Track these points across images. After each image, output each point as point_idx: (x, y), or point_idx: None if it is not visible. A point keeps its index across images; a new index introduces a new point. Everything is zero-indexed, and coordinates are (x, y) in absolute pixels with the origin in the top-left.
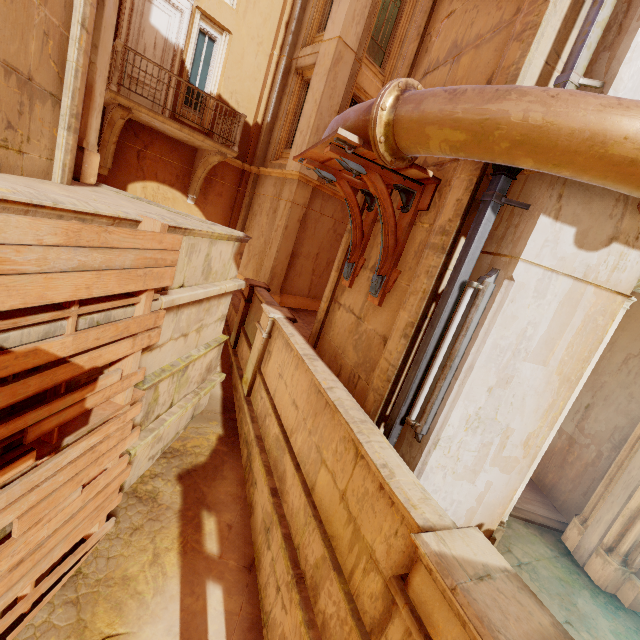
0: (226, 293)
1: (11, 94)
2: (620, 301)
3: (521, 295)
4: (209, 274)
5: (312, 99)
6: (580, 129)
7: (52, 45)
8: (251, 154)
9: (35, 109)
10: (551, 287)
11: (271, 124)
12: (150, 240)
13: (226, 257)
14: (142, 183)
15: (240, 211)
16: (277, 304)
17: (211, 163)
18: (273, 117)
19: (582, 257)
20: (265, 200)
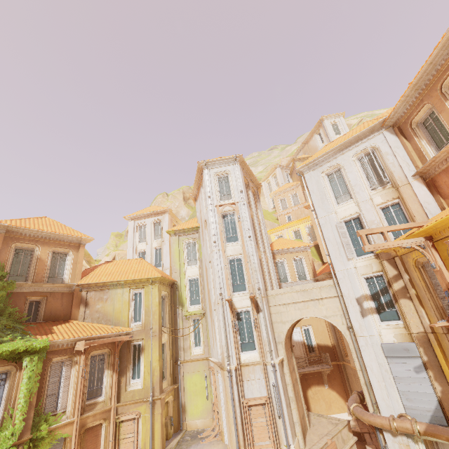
0: (353, 444)
1: (303, 421)
2: (409, 447)
3: (391, 448)
4: (344, 441)
5: (345, 339)
6: (372, 423)
7: (301, 405)
8: (336, 357)
9: (304, 419)
10: (395, 446)
11: (337, 343)
12: (331, 446)
13: (346, 432)
14: (310, 388)
15: (345, 381)
16: (371, 443)
17: (326, 373)
18: (336, 340)
19: (395, 439)
20: (351, 376)
